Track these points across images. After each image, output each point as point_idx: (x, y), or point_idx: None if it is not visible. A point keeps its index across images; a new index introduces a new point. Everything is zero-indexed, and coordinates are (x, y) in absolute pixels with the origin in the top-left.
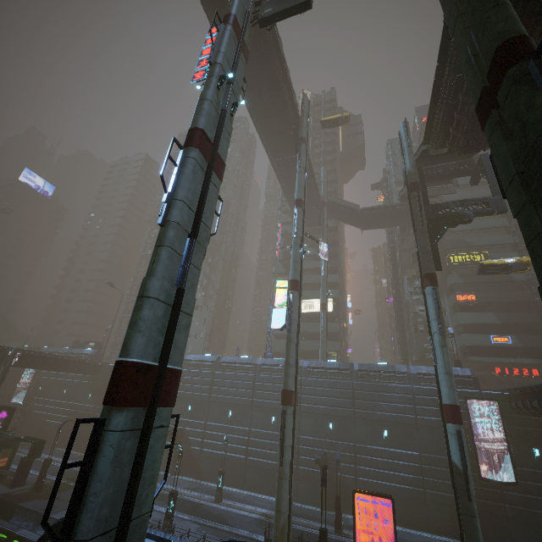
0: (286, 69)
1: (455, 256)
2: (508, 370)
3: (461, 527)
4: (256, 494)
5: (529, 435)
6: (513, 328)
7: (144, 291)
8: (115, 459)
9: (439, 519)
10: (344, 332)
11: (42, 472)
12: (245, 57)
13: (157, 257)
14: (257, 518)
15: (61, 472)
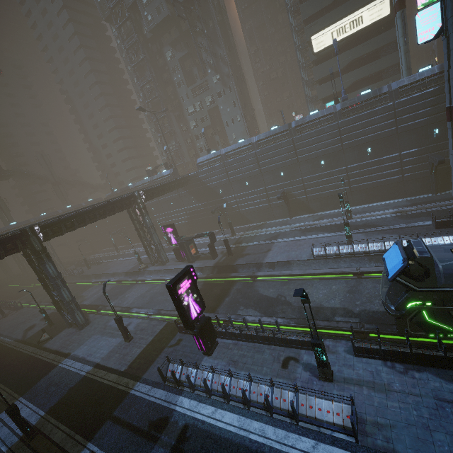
0: None
1: None
2: None
3: None
4: (366, 205)
5: None
6: None
7: None
8: None
9: None
10: None
11: (227, 246)
12: None
13: None
14: (395, 216)
15: None
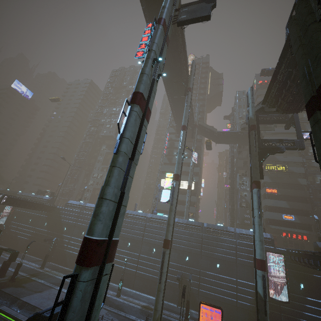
0: (185, 45)
1: (268, 165)
2: (290, 235)
3: None
4: (140, 292)
5: (299, 276)
6: (296, 211)
7: (103, 195)
8: (82, 298)
9: (243, 318)
10: (198, 201)
11: (16, 270)
12: (167, 44)
13: (111, 173)
14: (140, 309)
15: (54, 309)
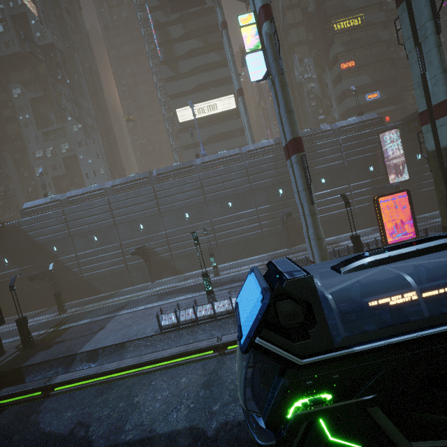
0: None
1: (338, 23)
2: None
3: (444, 192)
4: (234, 262)
5: (416, 147)
6: (380, 85)
7: None
8: None
9: (364, 220)
10: None
11: (23, 331)
12: None
13: None
14: (260, 268)
15: None
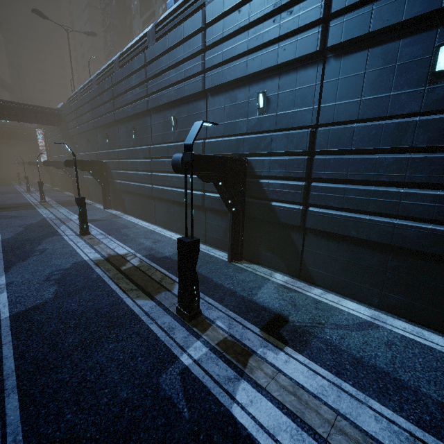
0: None
1: None
2: None
3: None
4: (163, 230)
5: None
6: None
7: None
8: None
9: None
10: None
11: None
12: None
13: None
14: (83, 261)
15: None
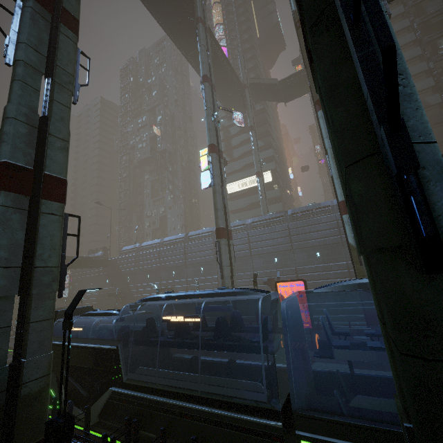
0: None
1: None
2: None
3: None
4: None
5: None
6: None
7: (4, 115)
8: (3, 223)
9: None
10: (289, 198)
11: None
12: None
13: (11, 90)
14: None
15: None
